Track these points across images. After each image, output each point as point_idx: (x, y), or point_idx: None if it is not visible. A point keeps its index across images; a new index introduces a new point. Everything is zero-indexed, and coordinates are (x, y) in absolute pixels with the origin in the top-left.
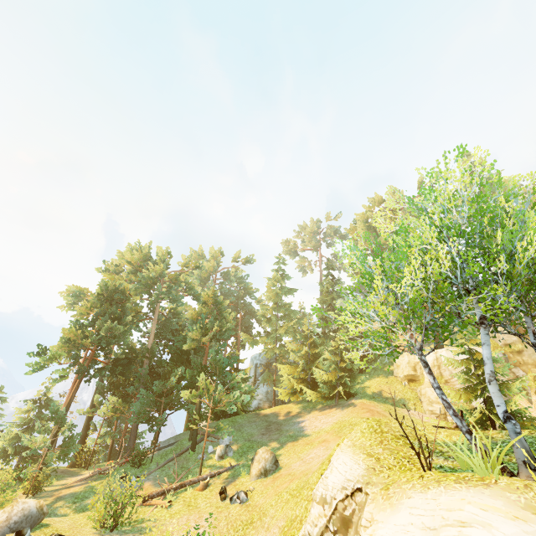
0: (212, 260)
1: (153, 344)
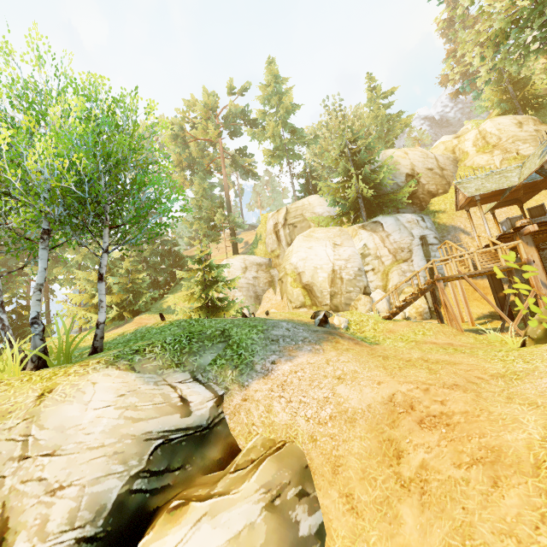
0: None
1: None
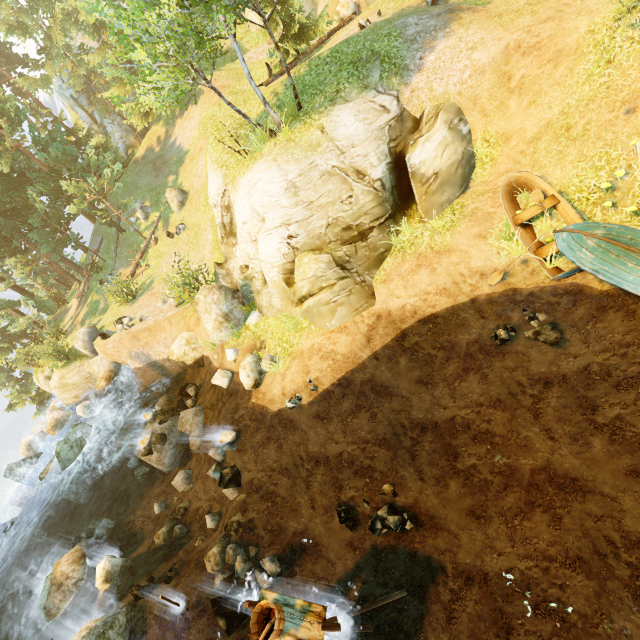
0: None
1: None
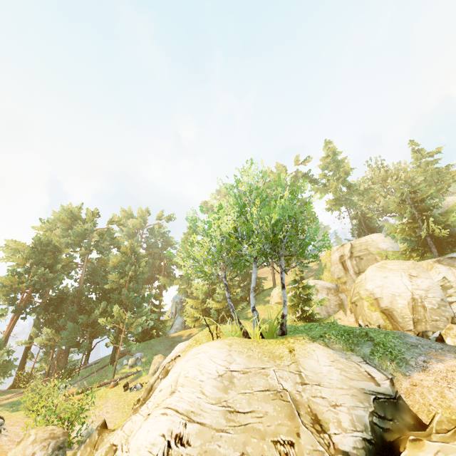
0: (138, 218)
1: (82, 287)
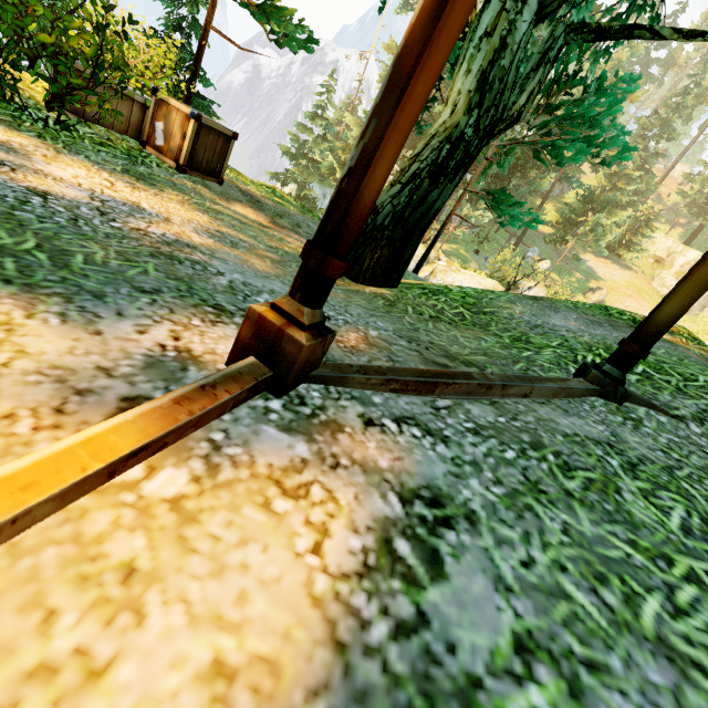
0: None
1: None
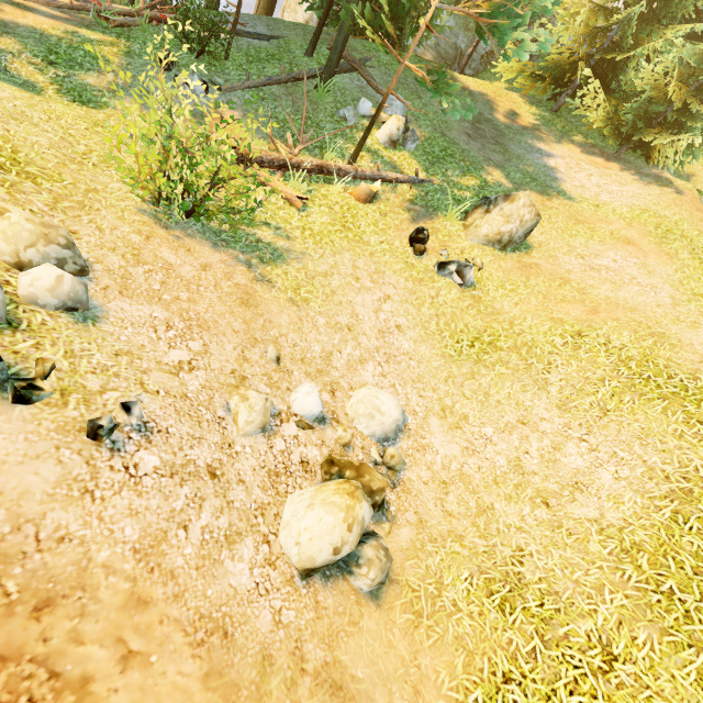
0: None
1: None
